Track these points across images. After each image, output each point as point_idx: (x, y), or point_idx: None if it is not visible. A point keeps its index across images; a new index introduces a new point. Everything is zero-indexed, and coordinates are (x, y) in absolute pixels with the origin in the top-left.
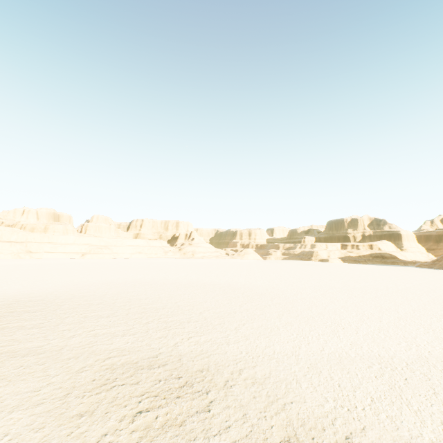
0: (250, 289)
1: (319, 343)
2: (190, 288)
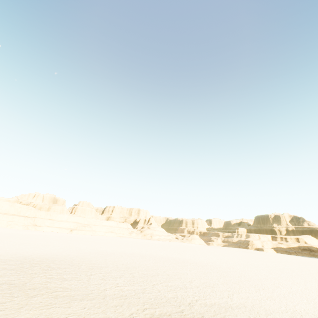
0: (215, 267)
1: (311, 316)
2: (167, 262)
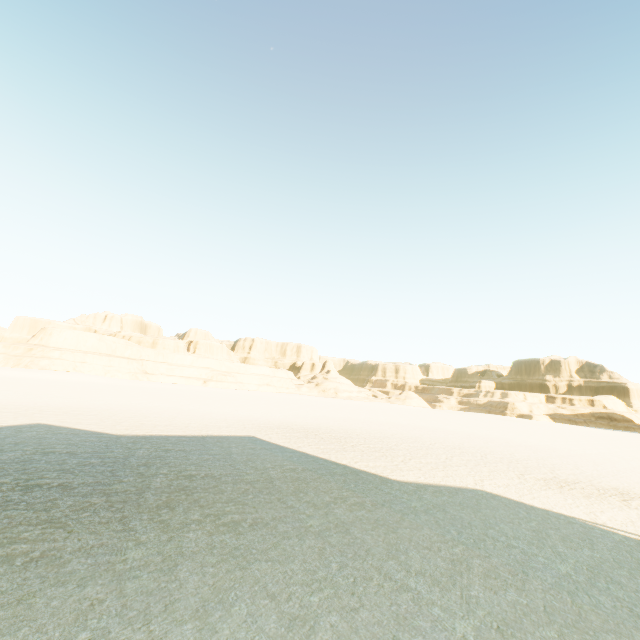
0: (506, 440)
1: None
2: (437, 433)
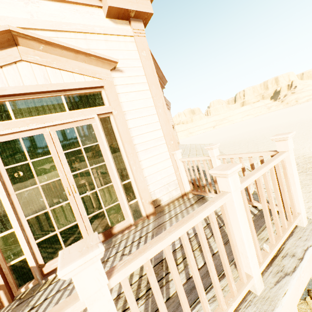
0: None
1: None
2: (277, 128)
